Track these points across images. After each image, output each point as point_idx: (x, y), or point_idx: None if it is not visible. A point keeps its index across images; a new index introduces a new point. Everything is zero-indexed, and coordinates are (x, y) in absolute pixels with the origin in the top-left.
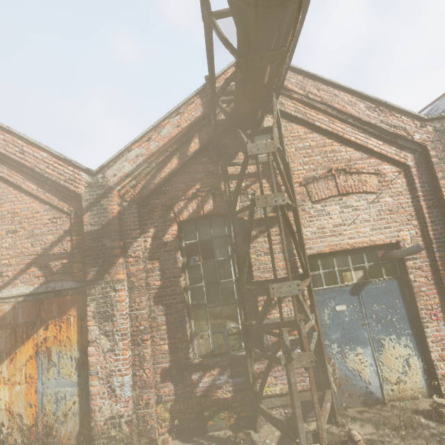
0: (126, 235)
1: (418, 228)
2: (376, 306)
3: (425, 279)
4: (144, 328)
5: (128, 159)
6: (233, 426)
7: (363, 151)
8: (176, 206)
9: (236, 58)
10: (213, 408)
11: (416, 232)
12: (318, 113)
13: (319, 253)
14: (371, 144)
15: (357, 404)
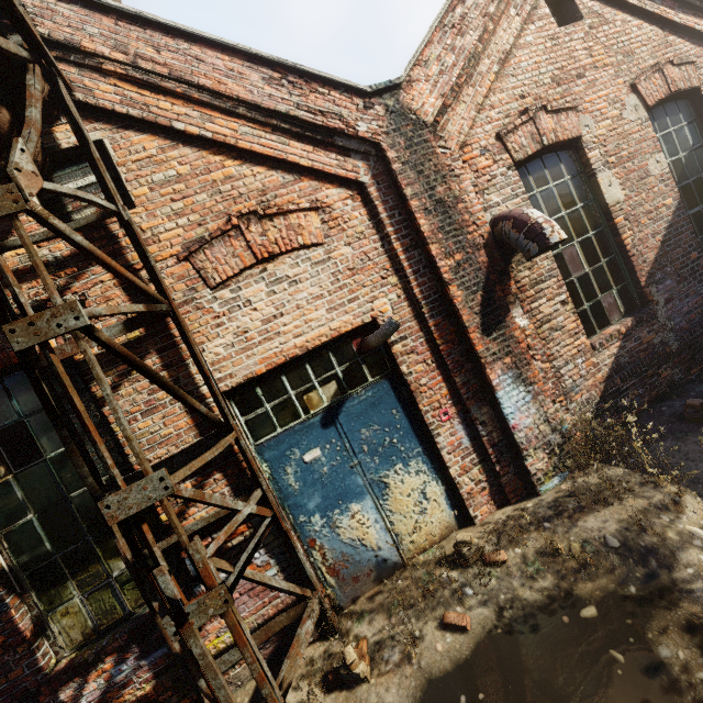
0: None
1: (400, 287)
2: (366, 431)
3: (423, 365)
4: None
5: None
6: None
7: (285, 169)
8: None
9: None
10: None
11: (398, 295)
12: (174, 102)
13: (250, 379)
14: (293, 153)
15: (368, 586)
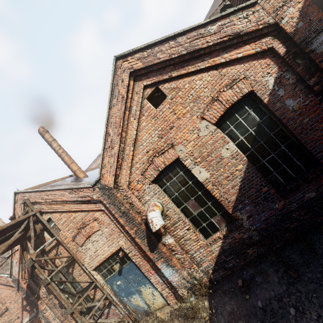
0: (36, 291)
1: (125, 236)
2: (130, 276)
3: (139, 258)
4: (62, 319)
5: (15, 265)
6: None
7: (84, 211)
8: None
9: None
10: None
11: (125, 239)
12: (56, 205)
13: (96, 266)
14: (83, 208)
15: (144, 316)
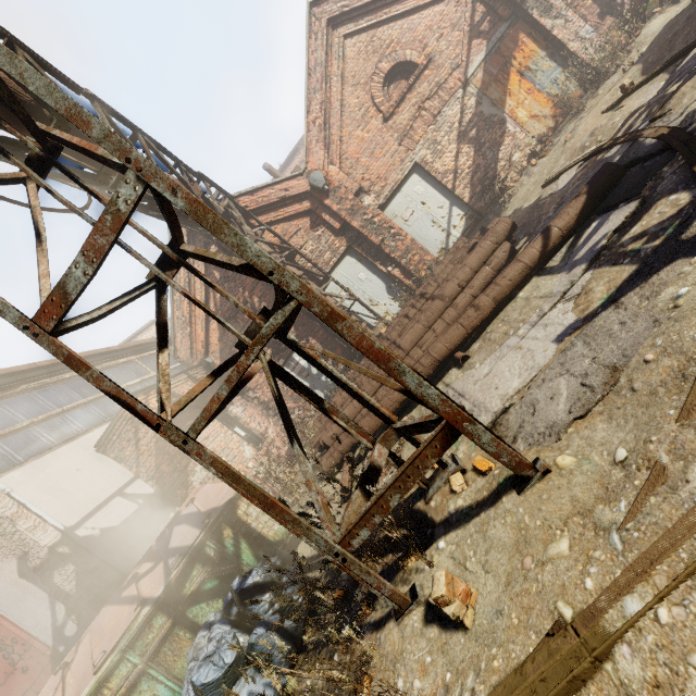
0: None
1: None
2: None
3: None
4: (570, 1)
5: None
6: (660, 2)
7: None
8: None
9: None
10: (642, 5)
11: None
12: None
13: None
14: None
15: None
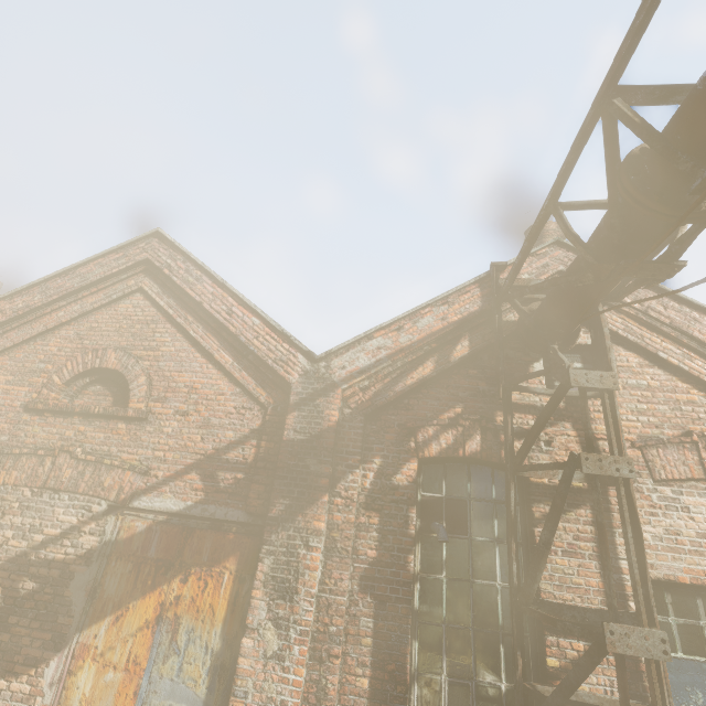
0: (340, 459)
1: None
2: None
3: None
4: (336, 631)
5: (366, 350)
6: None
7: None
8: (421, 431)
9: (591, 260)
10: None
11: None
12: (663, 340)
13: (670, 580)
14: None
15: None
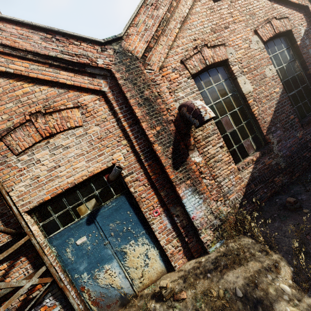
0: None
1: (128, 146)
2: (112, 224)
3: (143, 186)
4: None
5: None
6: None
7: (59, 86)
8: None
9: None
10: None
11: (128, 150)
12: None
13: (41, 203)
14: (62, 78)
15: (116, 309)
